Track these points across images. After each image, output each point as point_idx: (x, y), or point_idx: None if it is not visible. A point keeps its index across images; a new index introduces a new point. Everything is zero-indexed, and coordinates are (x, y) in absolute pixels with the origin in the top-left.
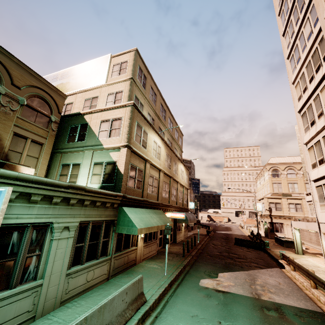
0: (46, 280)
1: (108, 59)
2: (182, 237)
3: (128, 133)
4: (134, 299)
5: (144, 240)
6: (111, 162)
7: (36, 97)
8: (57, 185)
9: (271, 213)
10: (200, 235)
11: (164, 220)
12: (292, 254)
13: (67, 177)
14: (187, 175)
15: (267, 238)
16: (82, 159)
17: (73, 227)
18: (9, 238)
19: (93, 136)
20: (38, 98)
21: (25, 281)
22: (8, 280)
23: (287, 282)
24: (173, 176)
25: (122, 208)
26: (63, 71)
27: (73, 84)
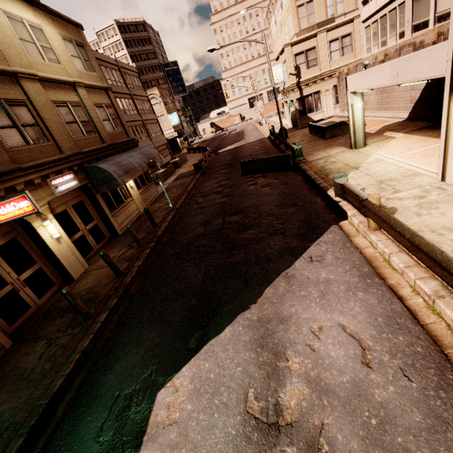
0: None
1: None
2: (140, 209)
3: None
4: None
5: None
6: None
7: None
8: None
9: (300, 77)
10: (186, 177)
11: None
12: (347, 154)
13: None
14: (76, 44)
15: (297, 129)
16: None
17: None
18: None
19: None
20: None
21: None
22: None
23: (382, 322)
24: None
25: None
26: None
27: None
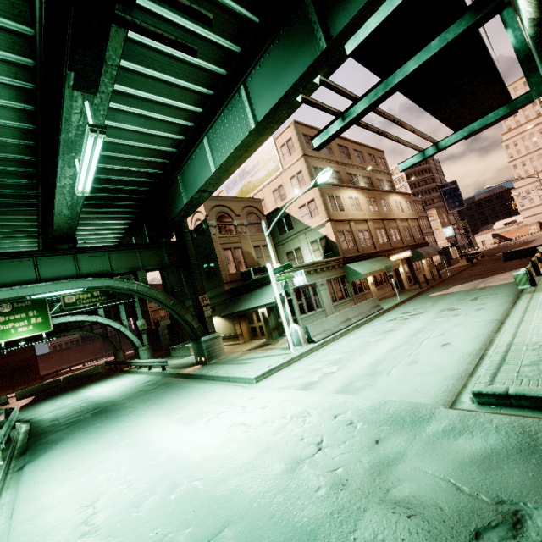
0: (326, 308)
1: (273, 144)
2: (427, 277)
3: (325, 210)
4: (374, 307)
5: (375, 285)
6: (323, 237)
7: (248, 215)
8: (309, 265)
9: None
10: (458, 267)
11: (388, 263)
12: None
13: (295, 261)
14: (408, 202)
15: None
16: (299, 243)
17: (324, 284)
18: (305, 292)
19: (299, 223)
20: (249, 215)
21: (318, 308)
22: (313, 307)
23: None
24: (386, 216)
25: (346, 266)
26: (238, 173)
27: (254, 181)
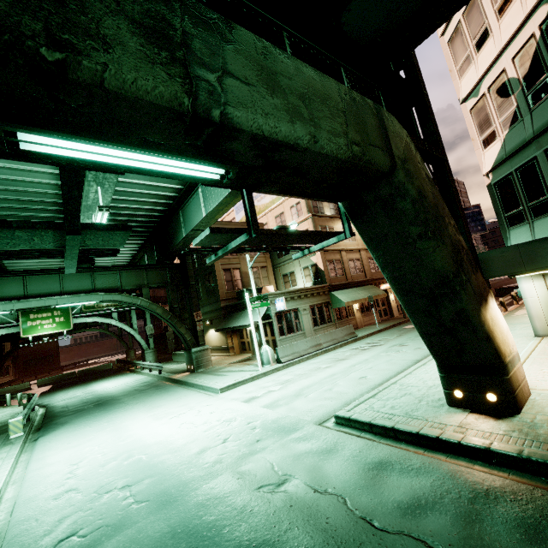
0: (306, 331)
1: None
2: None
3: None
4: (348, 334)
5: (361, 312)
6: (314, 264)
7: None
8: (293, 291)
9: None
10: None
11: (374, 292)
12: None
13: (290, 283)
14: None
15: None
16: (294, 267)
17: (307, 309)
18: (287, 316)
19: None
20: None
21: (298, 331)
22: (293, 330)
23: None
24: None
25: (331, 293)
26: None
27: (260, 206)
